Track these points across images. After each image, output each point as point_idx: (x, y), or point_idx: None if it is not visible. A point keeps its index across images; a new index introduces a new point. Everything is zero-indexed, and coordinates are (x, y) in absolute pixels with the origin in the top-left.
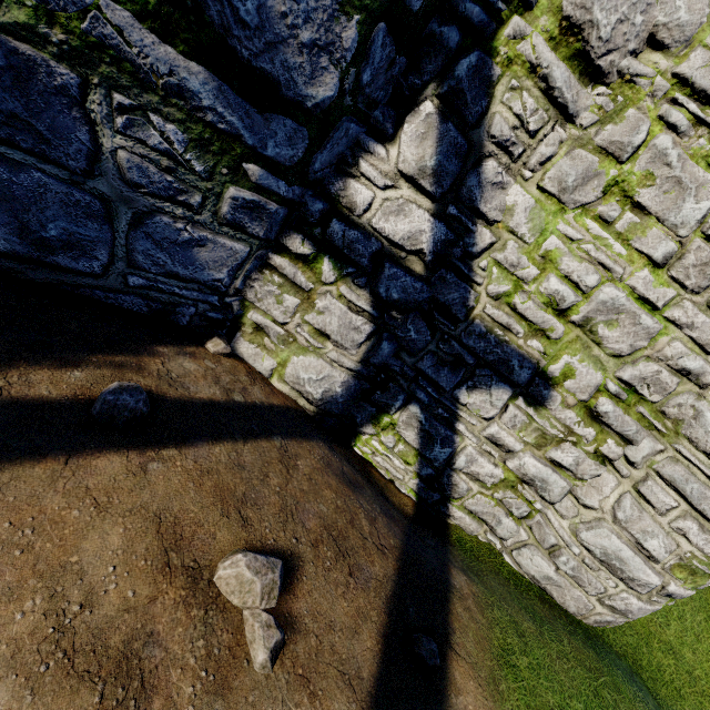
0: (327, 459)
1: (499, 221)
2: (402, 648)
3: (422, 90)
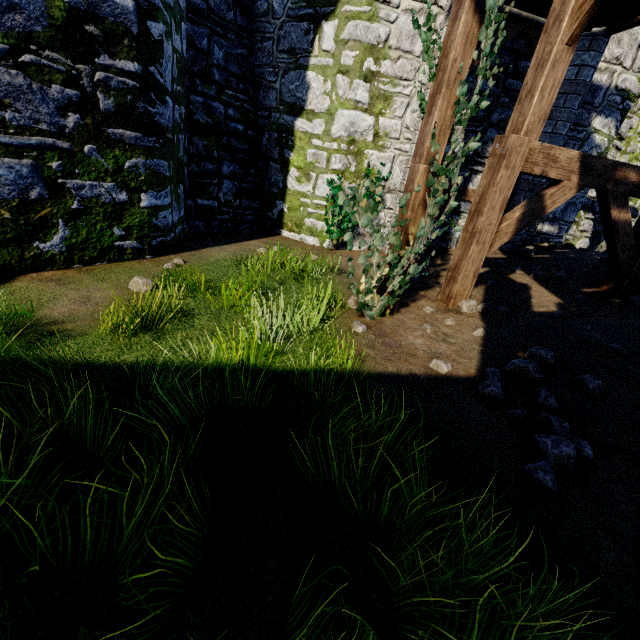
0: None
1: None
2: None
3: None
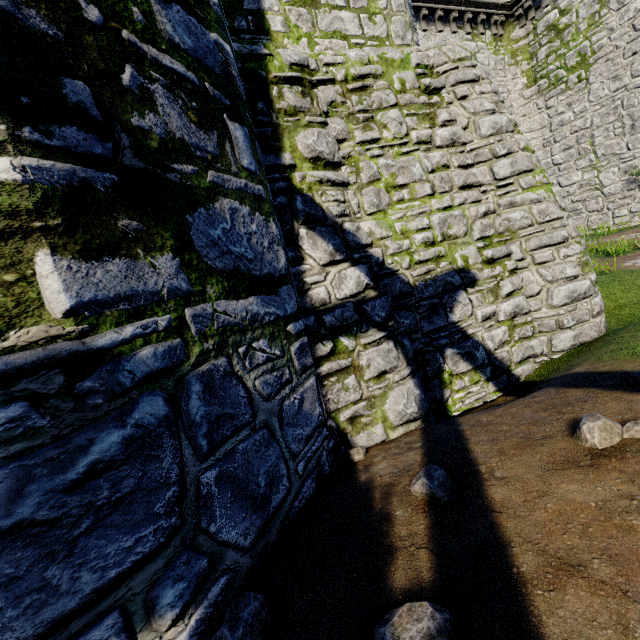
0: (476, 414)
1: (372, 241)
2: (639, 387)
3: (292, 229)
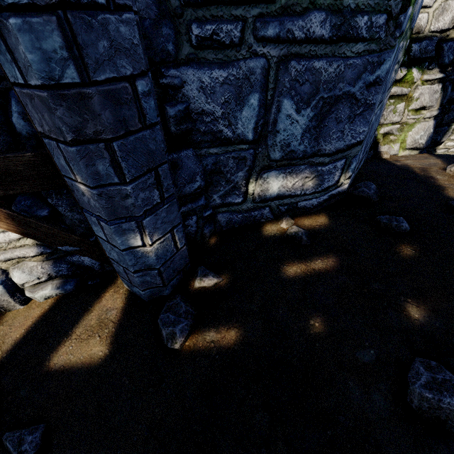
0: None
1: None
2: None
3: None
